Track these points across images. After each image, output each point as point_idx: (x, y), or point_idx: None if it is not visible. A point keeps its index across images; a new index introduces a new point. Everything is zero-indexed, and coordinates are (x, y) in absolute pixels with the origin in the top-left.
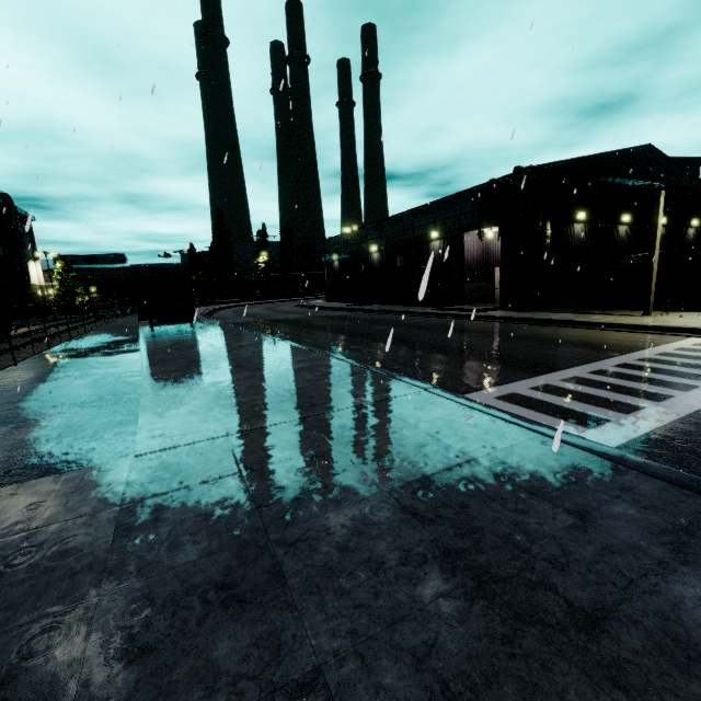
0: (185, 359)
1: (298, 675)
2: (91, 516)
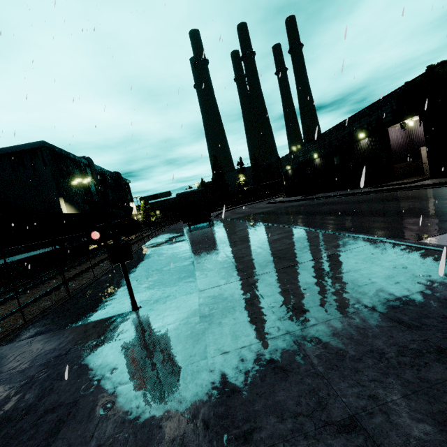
0: (211, 241)
1: (339, 418)
2: (186, 321)
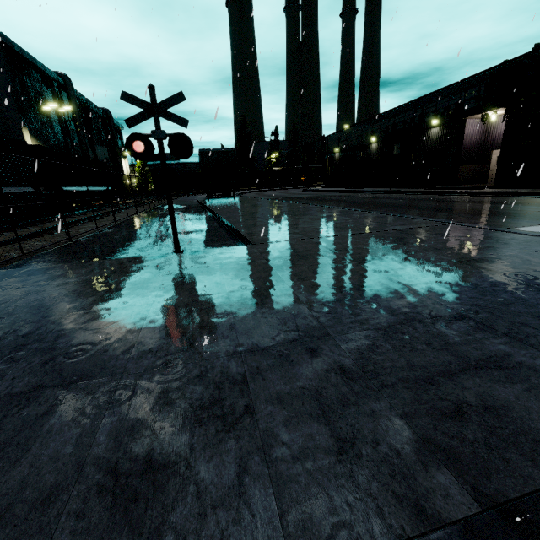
0: (245, 211)
1: (448, 314)
2: (251, 261)
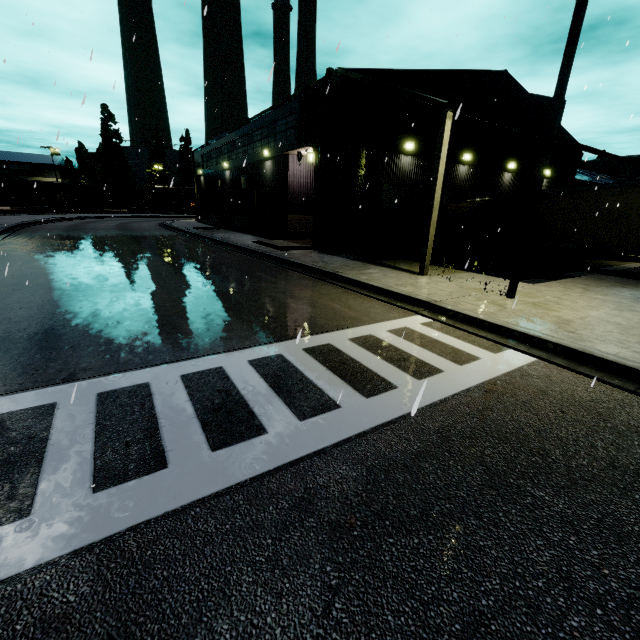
0: None
1: None
2: None
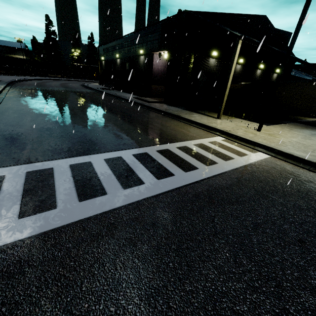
0: None
1: None
2: None
